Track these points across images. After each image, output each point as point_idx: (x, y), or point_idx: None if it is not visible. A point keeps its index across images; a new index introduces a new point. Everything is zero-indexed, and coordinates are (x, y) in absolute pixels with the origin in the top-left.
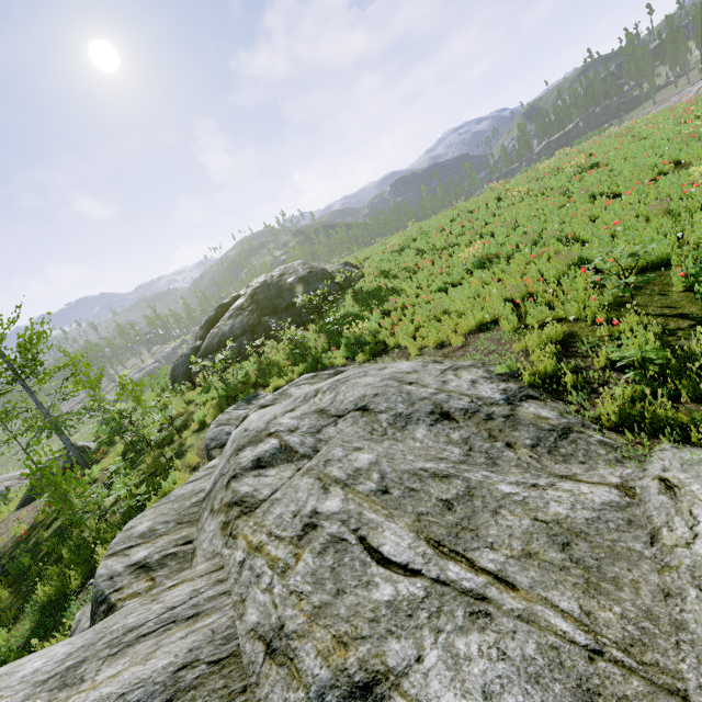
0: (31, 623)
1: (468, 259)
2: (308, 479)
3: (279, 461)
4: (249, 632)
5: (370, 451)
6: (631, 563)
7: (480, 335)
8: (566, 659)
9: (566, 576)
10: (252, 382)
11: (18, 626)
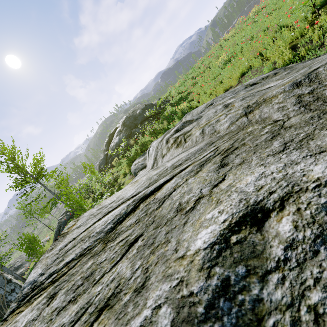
0: None
1: (221, 62)
2: (210, 111)
3: (186, 126)
4: (228, 127)
5: None
6: None
7: (245, 75)
8: None
9: None
10: (139, 153)
11: None
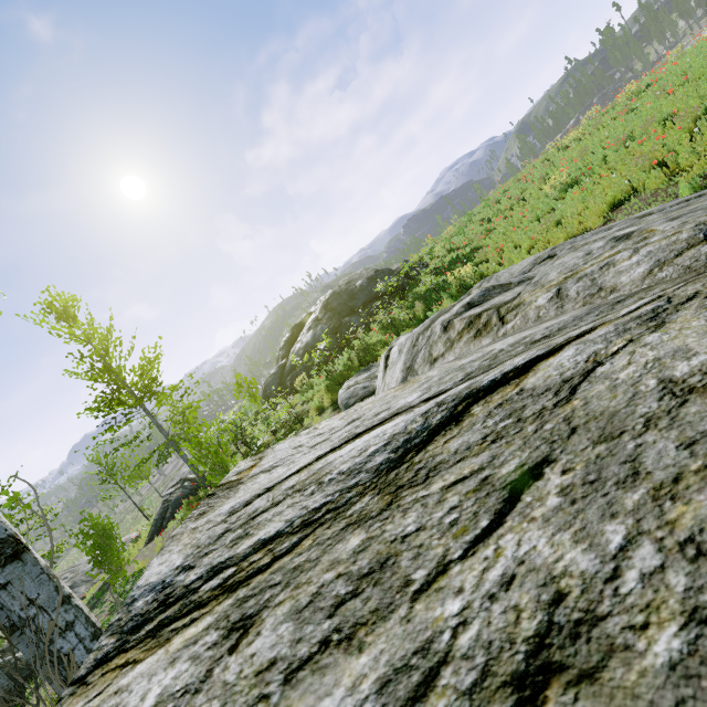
0: None
1: (555, 186)
2: (563, 257)
3: (494, 295)
4: (648, 274)
5: None
6: None
7: (621, 207)
8: None
9: None
10: (356, 366)
11: None
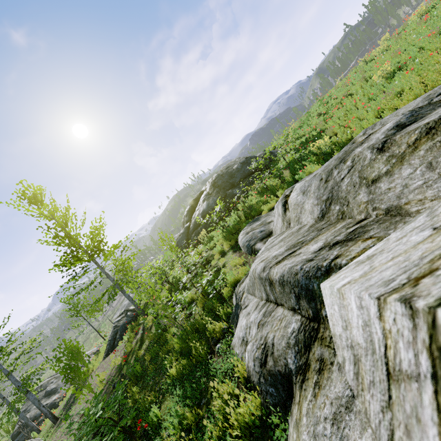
0: (177, 396)
1: (383, 75)
2: None
3: (426, 112)
4: None
5: None
6: None
7: None
8: None
9: None
10: (243, 221)
11: (165, 404)
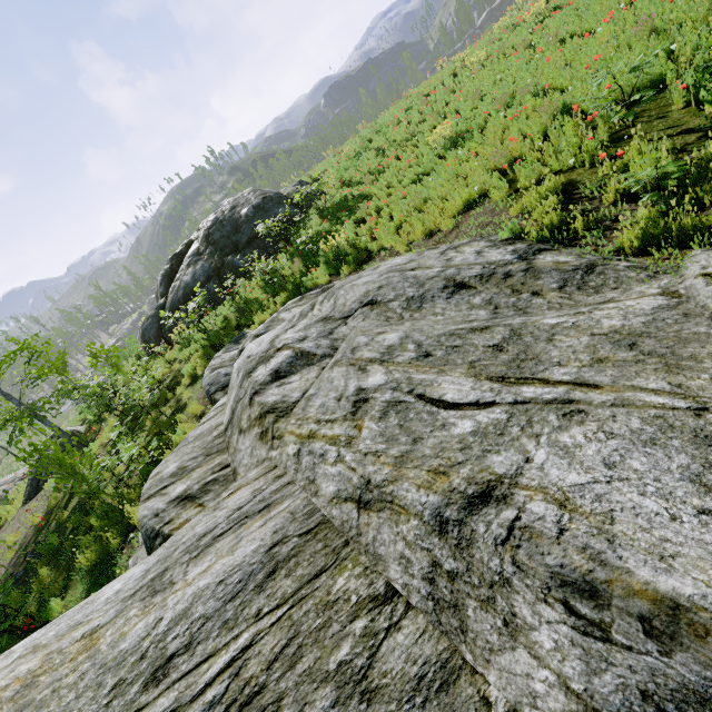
0: (83, 587)
1: (438, 141)
2: (340, 369)
3: (298, 367)
4: (331, 501)
5: (394, 331)
6: (701, 342)
7: (471, 212)
8: (674, 422)
9: (644, 366)
10: (234, 325)
11: (71, 593)
